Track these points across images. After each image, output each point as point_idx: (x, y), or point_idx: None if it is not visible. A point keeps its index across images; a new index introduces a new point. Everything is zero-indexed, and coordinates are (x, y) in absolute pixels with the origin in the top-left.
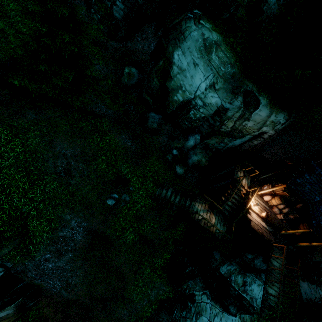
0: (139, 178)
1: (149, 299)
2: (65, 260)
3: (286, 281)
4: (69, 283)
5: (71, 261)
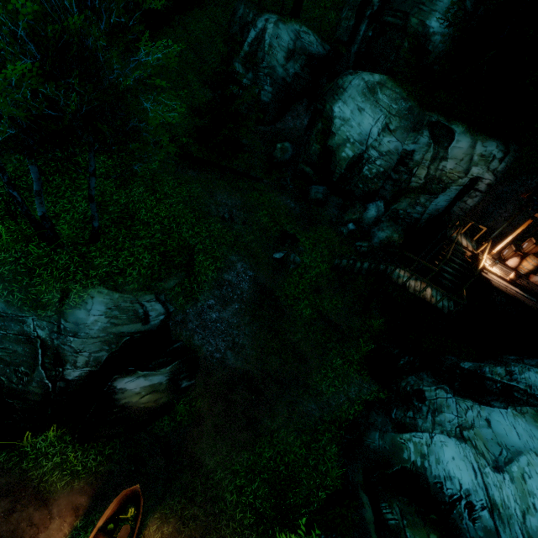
0: (309, 240)
1: (347, 396)
2: (231, 312)
3: None
4: (236, 342)
5: (237, 315)
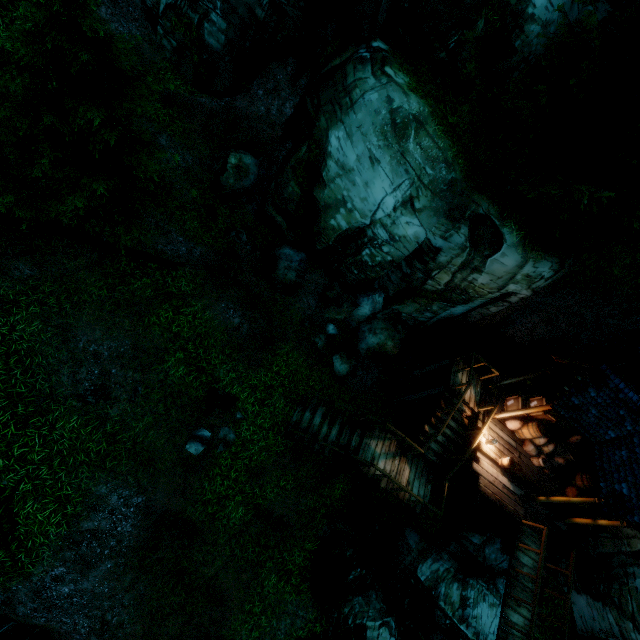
0: (256, 393)
1: (274, 638)
2: (98, 577)
3: (544, 593)
4: (107, 621)
5: (110, 578)
